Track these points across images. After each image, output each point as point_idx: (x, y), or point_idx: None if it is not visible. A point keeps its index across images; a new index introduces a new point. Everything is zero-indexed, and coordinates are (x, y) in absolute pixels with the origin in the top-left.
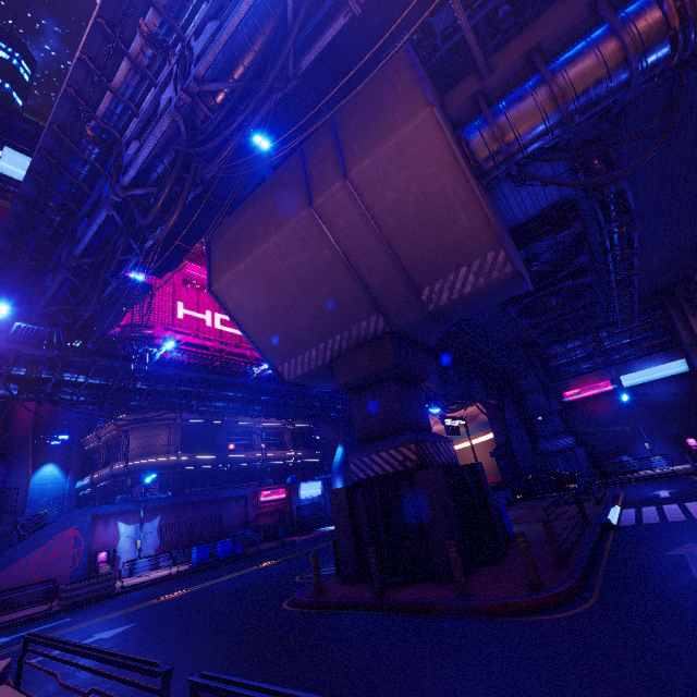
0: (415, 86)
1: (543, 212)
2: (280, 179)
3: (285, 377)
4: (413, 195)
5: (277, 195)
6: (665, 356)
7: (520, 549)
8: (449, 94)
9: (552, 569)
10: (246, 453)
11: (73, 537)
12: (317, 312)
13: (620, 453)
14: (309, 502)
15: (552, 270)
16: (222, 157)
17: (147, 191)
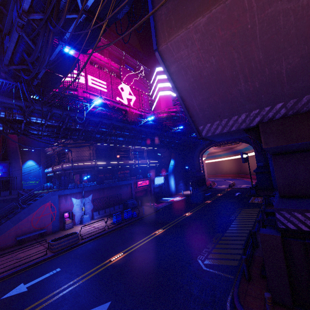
0: None
1: None
2: None
3: (202, 134)
4: None
5: None
6: None
7: None
8: None
9: None
10: (127, 161)
11: (50, 206)
12: (271, 77)
13: None
14: (158, 186)
15: None
16: None
17: None
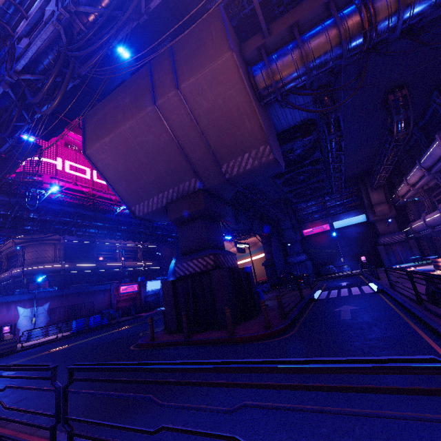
0: (223, 35)
1: (298, 124)
2: (135, 82)
3: (137, 214)
4: (219, 106)
5: (132, 93)
6: (356, 212)
7: (262, 309)
8: (245, 43)
9: (278, 319)
10: (111, 263)
11: None
12: (158, 173)
13: (329, 264)
14: (153, 293)
15: (301, 159)
16: (93, 62)
17: (36, 77)
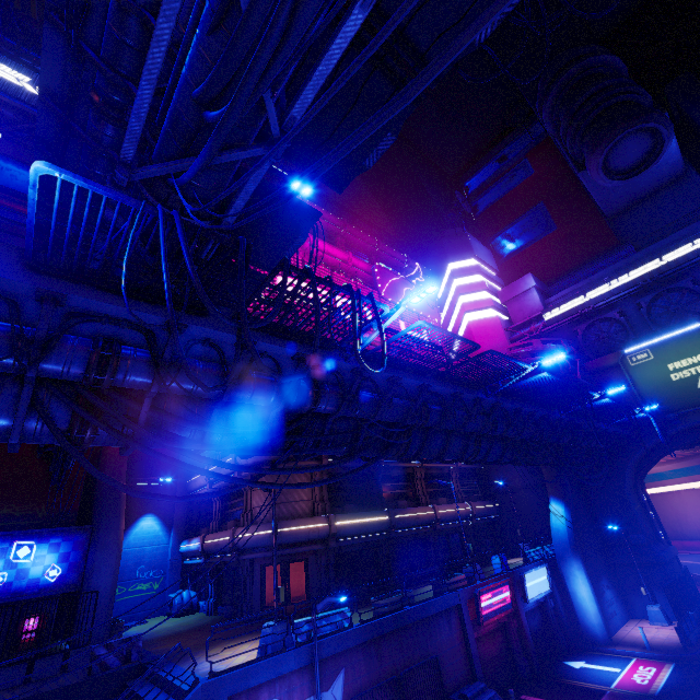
0: None
1: None
2: None
3: None
4: None
5: None
6: None
7: None
8: None
9: None
10: (414, 510)
11: None
12: None
13: None
14: (532, 603)
15: None
16: None
17: None
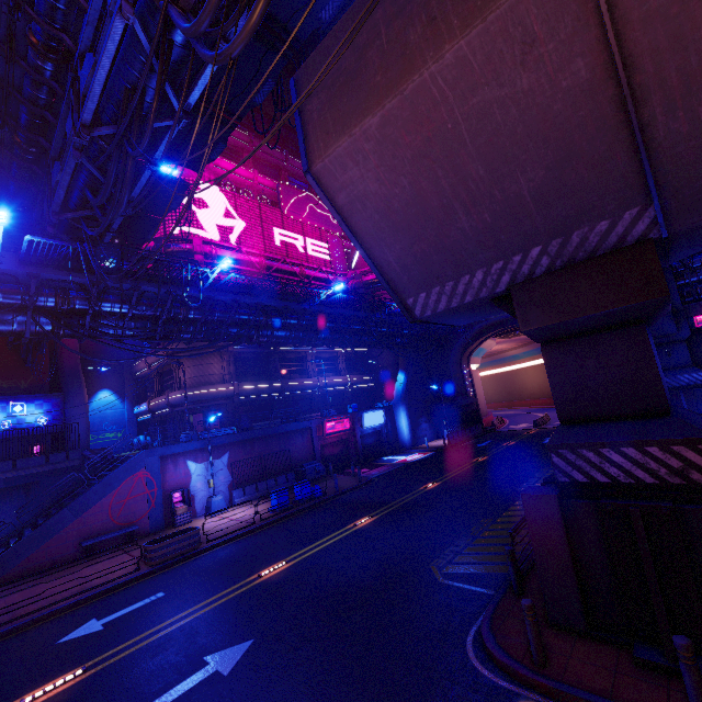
0: None
1: None
2: None
3: (416, 313)
4: None
5: None
6: None
7: None
8: None
9: None
10: (302, 380)
11: (144, 479)
12: (508, 204)
13: None
14: (372, 431)
15: None
16: None
17: None
